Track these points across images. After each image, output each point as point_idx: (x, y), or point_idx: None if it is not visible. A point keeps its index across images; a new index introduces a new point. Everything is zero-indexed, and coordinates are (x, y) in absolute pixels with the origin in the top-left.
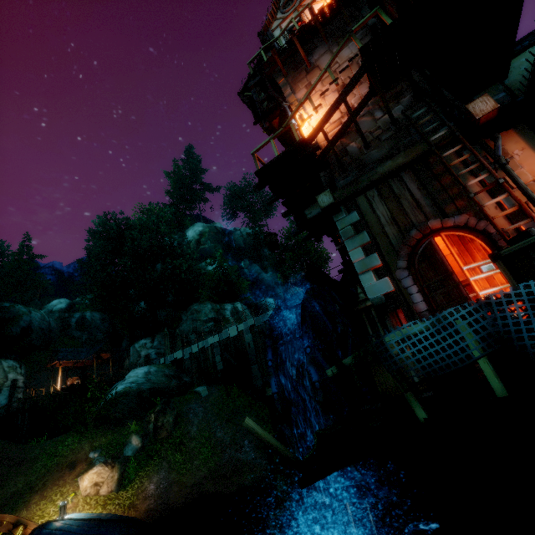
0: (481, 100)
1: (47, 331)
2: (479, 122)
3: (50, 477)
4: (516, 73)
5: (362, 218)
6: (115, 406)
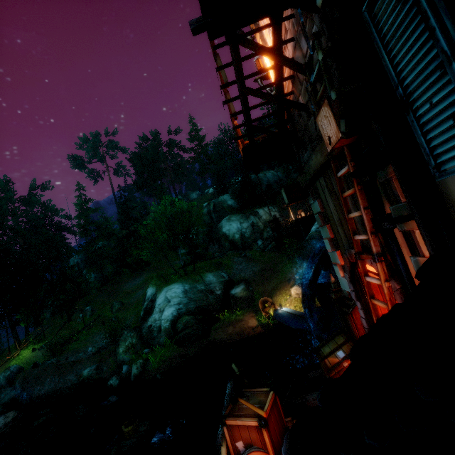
0: (324, 114)
1: (279, 181)
2: (342, 145)
3: (282, 284)
4: None
5: (324, 208)
6: (302, 250)
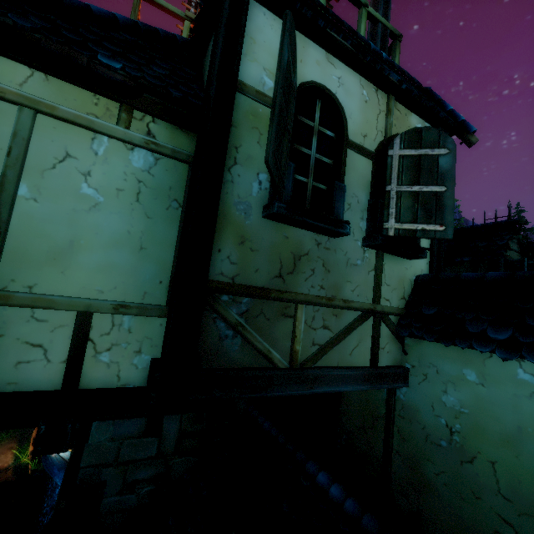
0: None
1: None
2: None
3: None
4: (429, 393)
5: None
6: None
